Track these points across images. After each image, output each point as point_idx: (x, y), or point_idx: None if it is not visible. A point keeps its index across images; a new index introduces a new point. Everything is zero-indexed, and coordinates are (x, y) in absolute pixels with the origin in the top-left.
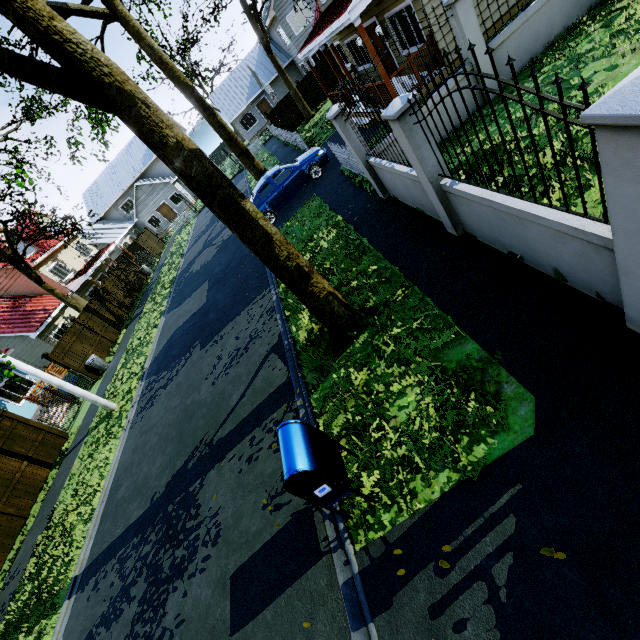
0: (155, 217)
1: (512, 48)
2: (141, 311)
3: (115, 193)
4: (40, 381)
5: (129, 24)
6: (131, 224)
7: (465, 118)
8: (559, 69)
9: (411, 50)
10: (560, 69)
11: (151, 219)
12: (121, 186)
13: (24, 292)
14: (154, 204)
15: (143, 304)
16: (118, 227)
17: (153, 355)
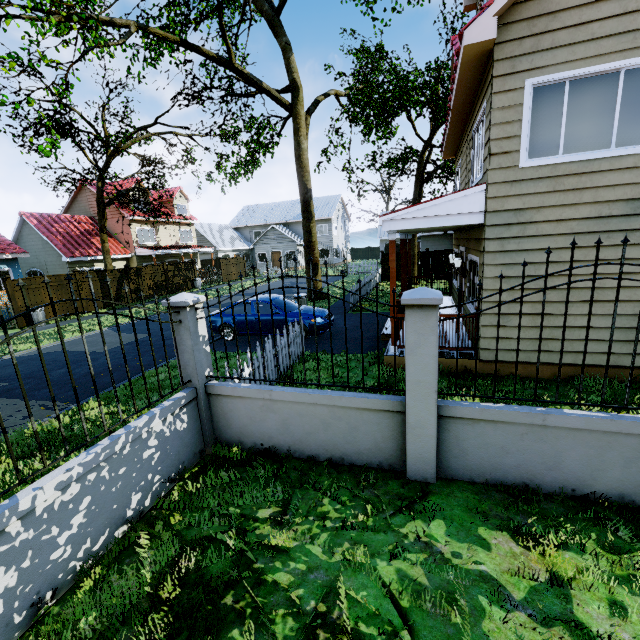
0: (266, 255)
1: (494, 441)
2: (133, 308)
3: (259, 220)
4: (2, 291)
5: (296, 120)
6: (249, 246)
7: (364, 462)
8: (508, 587)
9: (470, 306)
10: (508, 590)
11: (262, 254)
12: (267, 219)
13: (110, 229)
14: (273, 247)
15: (146, 304)
16: (237, 241)
17: (27, 352)
